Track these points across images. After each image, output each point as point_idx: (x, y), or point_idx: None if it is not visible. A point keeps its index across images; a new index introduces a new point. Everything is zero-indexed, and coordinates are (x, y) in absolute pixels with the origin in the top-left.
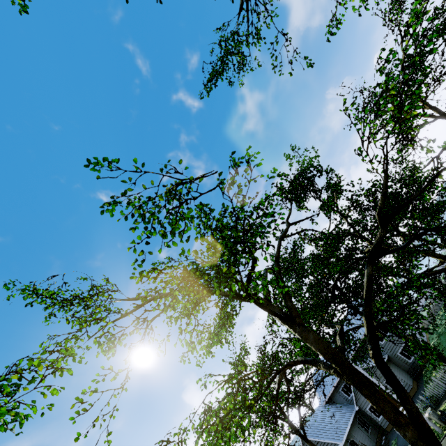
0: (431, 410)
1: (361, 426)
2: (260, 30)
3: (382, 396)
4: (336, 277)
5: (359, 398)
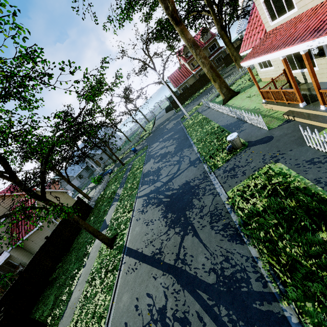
0: (102, 169)
1: (86, 170)
2: None
3: (64, 177)
4: None
5: (88, 162)
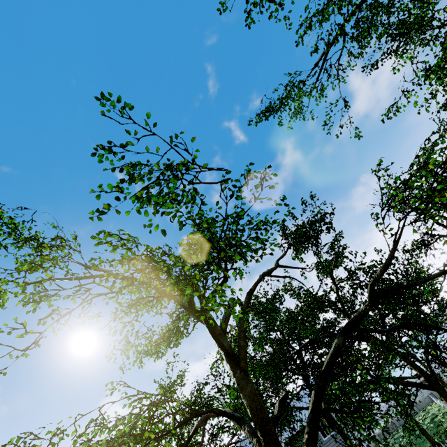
0: None
1: None
2: (325, 88)
3: None
4: (304, 343)
5: None
